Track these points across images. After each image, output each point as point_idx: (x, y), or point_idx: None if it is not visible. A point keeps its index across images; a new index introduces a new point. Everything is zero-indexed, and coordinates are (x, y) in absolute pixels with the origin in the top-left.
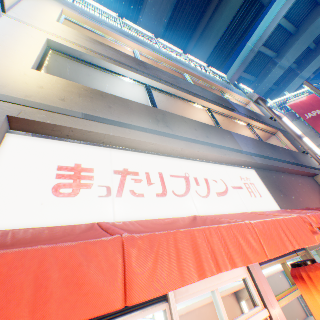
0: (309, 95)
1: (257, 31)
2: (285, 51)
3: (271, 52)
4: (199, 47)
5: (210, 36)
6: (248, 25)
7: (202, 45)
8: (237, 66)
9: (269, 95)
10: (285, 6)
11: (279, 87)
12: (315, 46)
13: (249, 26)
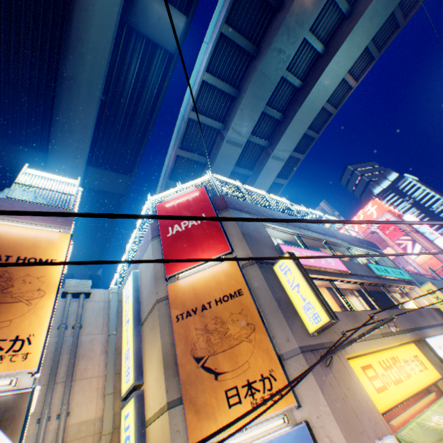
0: (197, 189)
1: (187, 90)
2: (231, 119)
3: (212, 121)
4: (68, 108)
5: (80, 91)
6: (162, 81)
7: (71, 105)
8: (174, 140)
9: (246, 182)
10: (205, 56)
11: (254, 171)
12: (281, 115)
13: (165, 82)
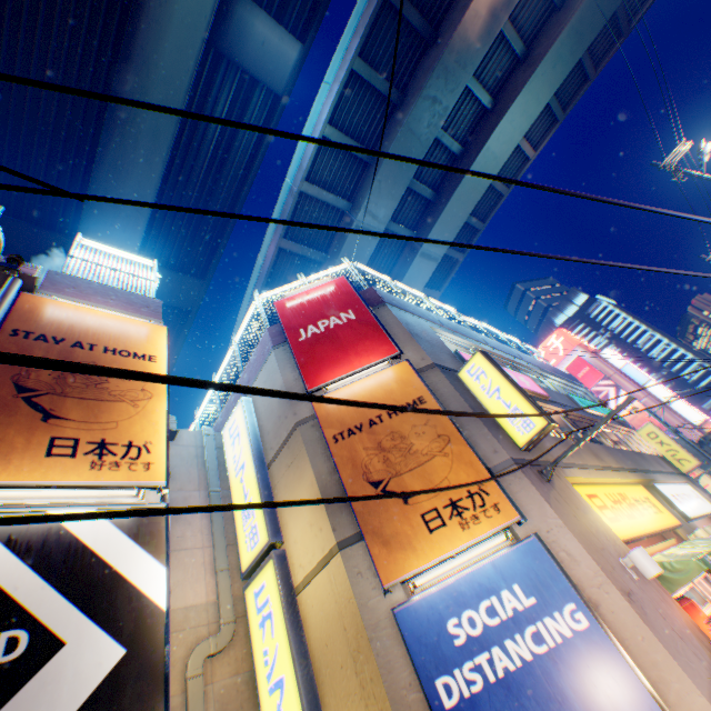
0: (335, 280)
1: (297, 152)
2: (362, 195)
3: (334, 197)
4: (116, 166)
5: (138, 142)
6: (261, 135)
7: (122, 162)
8: (274, 226)
9: None
10: (327, 102)
11: (393, 277)
12: (434, 193)
13: (265, 137)
